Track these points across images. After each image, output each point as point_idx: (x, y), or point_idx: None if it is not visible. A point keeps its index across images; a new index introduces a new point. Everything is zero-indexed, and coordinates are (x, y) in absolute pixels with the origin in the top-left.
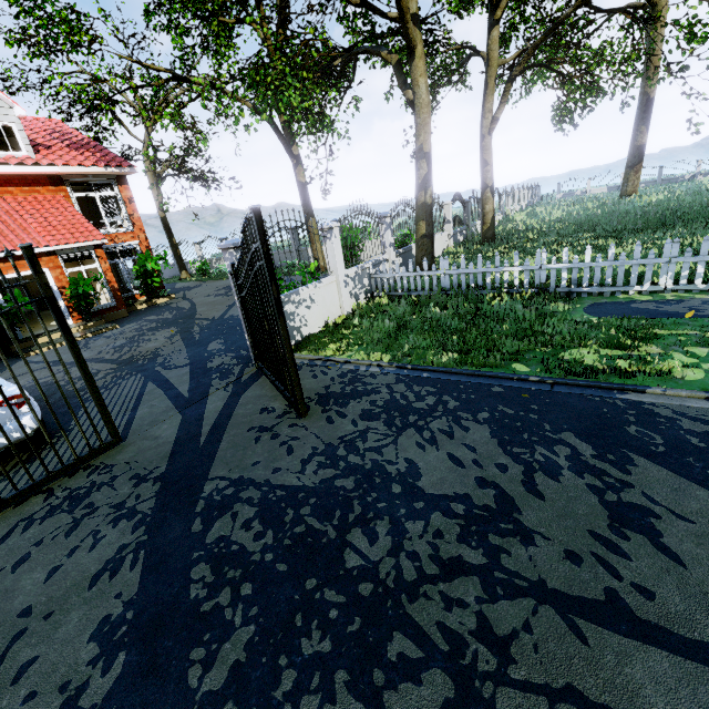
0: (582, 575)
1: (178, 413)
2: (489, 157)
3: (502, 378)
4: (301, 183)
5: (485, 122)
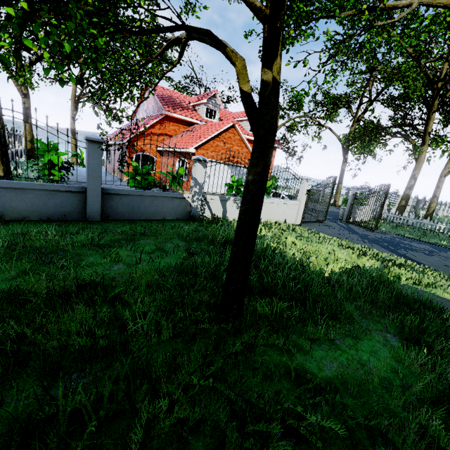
0: (448, 257)
1: (332, 222)
2: (441, 185)
3: (432, 244)
4: (343, 169)
5: (444, 171)
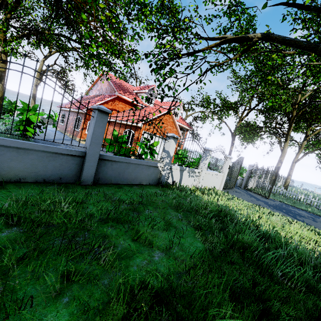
0: None
1: (237, 189)
2: (293, 168)
3: (304, 210)
4: (231, 150)
5: (295, 159)
